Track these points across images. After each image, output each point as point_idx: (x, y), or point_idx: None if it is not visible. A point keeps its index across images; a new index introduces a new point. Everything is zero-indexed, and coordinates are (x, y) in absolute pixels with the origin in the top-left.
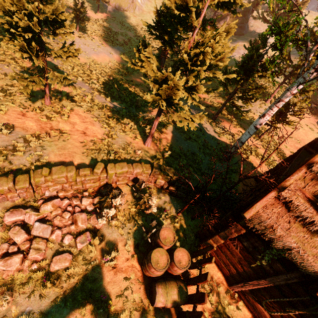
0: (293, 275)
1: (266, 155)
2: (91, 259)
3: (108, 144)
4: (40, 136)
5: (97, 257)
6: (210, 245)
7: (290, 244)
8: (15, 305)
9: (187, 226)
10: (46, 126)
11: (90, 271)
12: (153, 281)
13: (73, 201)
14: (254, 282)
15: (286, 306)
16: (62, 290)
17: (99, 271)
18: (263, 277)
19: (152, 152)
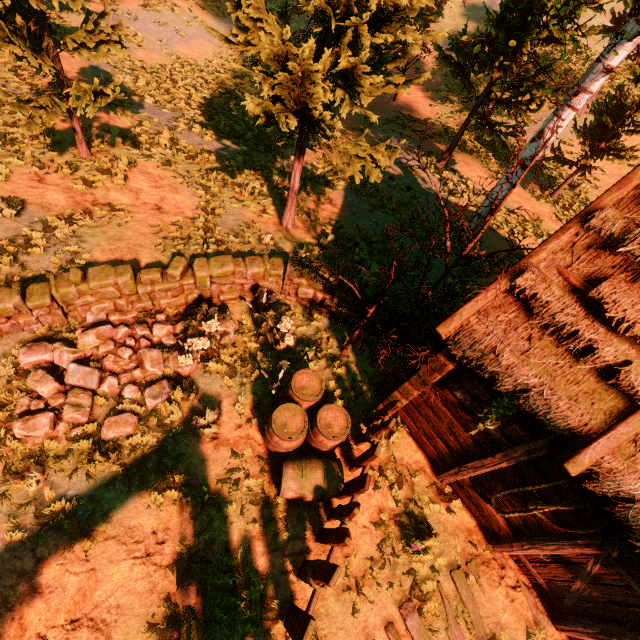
0: (540, 443)
1: None
2: (173, 424)
3: (206, 228)
4: (74, 218)
5: (183, 421)
6: (393, 400)
7: (526, 379)
8: (49, 487)
9: (360, 374)
10: (85, 200)
11: (171, 442)
12: (281, 459)
13: (136, 330)
14: (476, 463)
15: (531, 501)
16: (124, 469)
17: (187, 443)
18: (491, 453)
19: (296, 239)
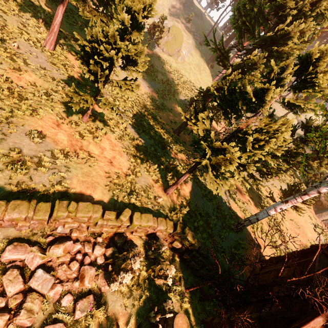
0: None
1: (270, 234)
2: None
3: (131, 182)
4: (68, 154)
5: None
6: None
7: None
8: None
9: (194, 309)
10: (77, 144)
11: None
12: None
13: (85, 247)
14: None
15: None
16: None
17: None
18: None
19: (170, 203)
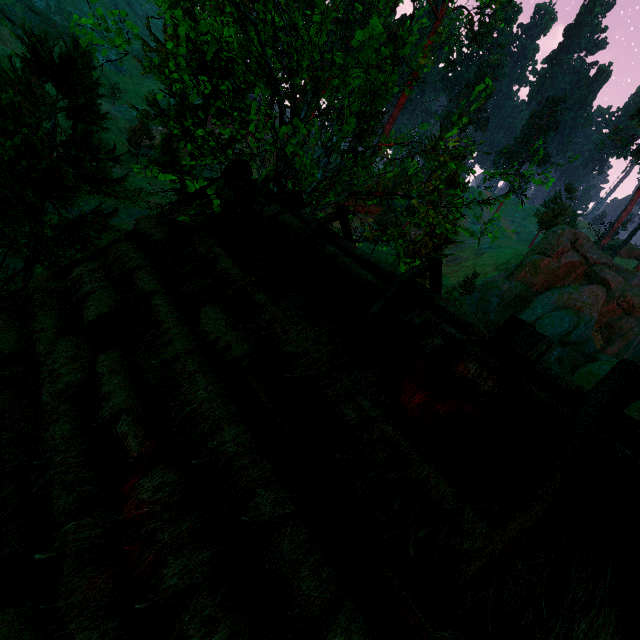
0: None
1: None
2: None
3: None
4: None
5: None
6: None
7: None
8: None
9: None
10: None
11: None
12: None
13: None
14: None
15: None
16: None
17: None
18: None
19: None
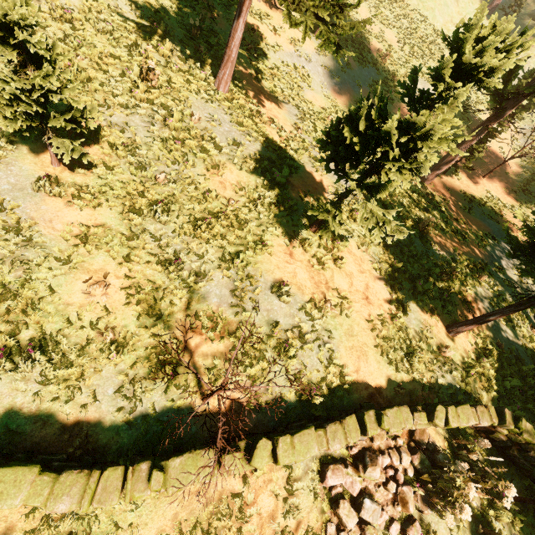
0: None
1: None
2: None
3: (400, 327)
4: (319, 304)
5: None
6: None
7: None
8: None
9: (528, 526)
10: (321, 282)
11: None
12: None
13: (392, 459)
14: None
15: None
16: None
17: None
18: None
19: (461, 351)
